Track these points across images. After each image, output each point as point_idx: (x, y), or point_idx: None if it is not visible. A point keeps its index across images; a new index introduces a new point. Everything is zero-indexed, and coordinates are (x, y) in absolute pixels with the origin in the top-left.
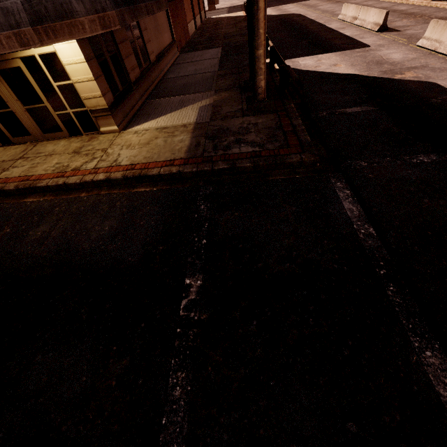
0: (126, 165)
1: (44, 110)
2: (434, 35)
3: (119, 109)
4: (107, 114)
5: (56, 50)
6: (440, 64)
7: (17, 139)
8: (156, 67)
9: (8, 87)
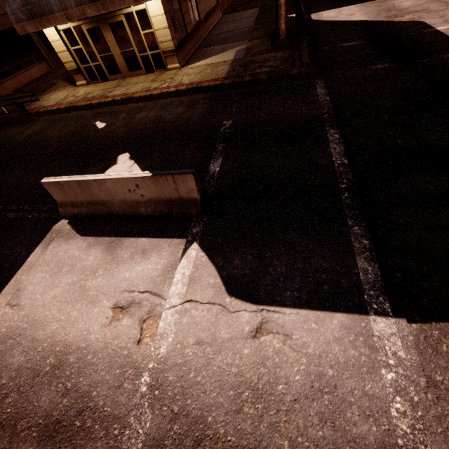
0: (187, 84)
1: (132, 53)
2: None
3: (180, 52)
4: (173, 54)
5: (146, 7)
6: (438, 7)
7: (111, 77)
8: (203, 25)
9: (113, 36)
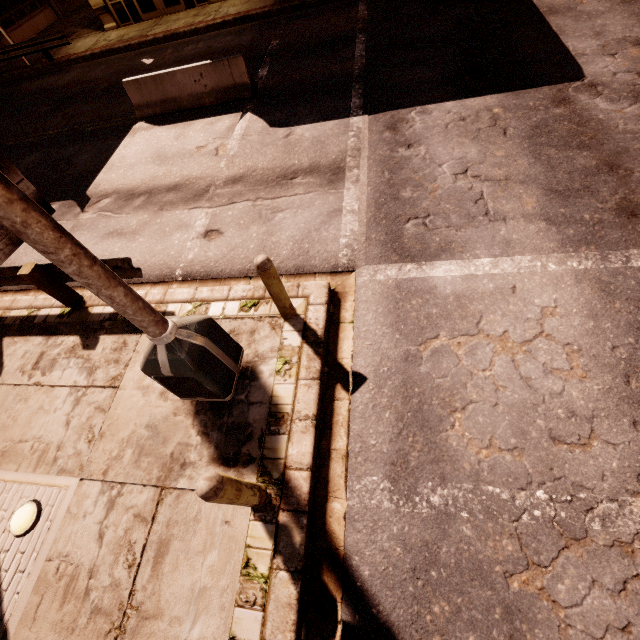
0: (234, 14)
1: None
2: None
3: None
4: None
5: None
6: None
7: (146, 16)
8: None
9: None
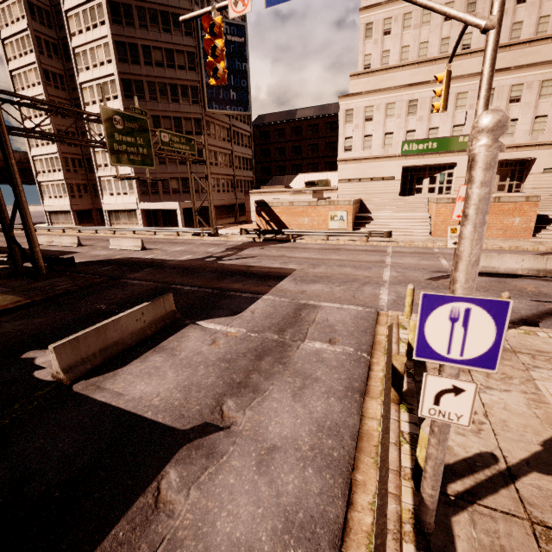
0: None
1: None
2: (116, 243)
3: None
4: None
5: None
6: (128, 252)
7: None
8: None
9: None
